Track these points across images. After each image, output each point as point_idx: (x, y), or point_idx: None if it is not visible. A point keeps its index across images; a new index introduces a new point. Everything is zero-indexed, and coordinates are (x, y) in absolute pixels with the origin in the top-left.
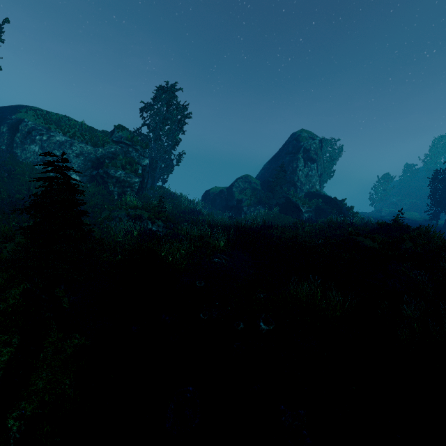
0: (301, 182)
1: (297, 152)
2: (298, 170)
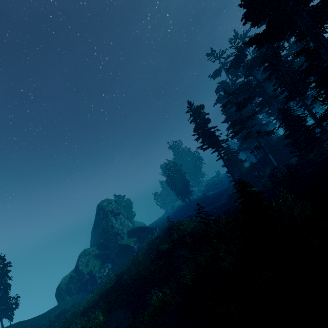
0: (120, 230)
1: (107, 215)
2: (114, 224)
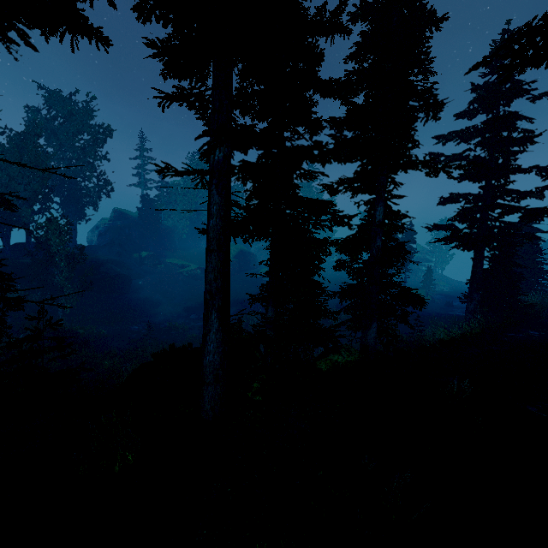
0: None
1: None
2: None
